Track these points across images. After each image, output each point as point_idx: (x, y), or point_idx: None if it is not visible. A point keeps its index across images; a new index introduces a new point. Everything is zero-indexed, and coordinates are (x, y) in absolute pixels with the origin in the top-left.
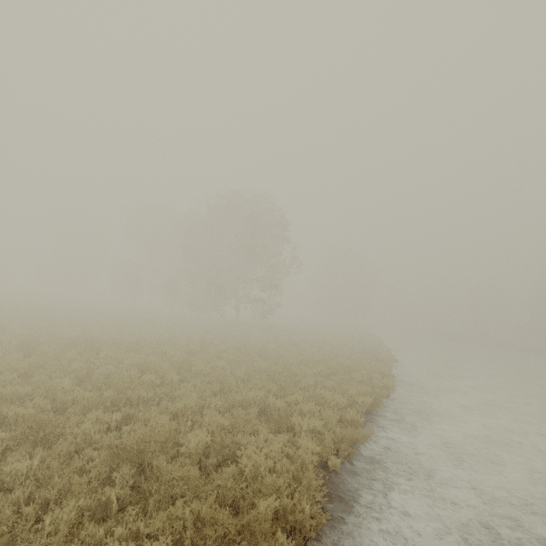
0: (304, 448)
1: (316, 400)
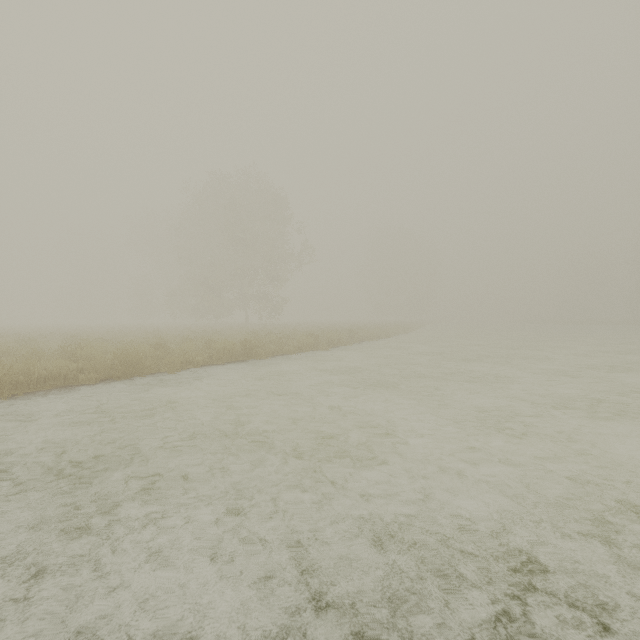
0: (57, 365)
1: (162, 348)
